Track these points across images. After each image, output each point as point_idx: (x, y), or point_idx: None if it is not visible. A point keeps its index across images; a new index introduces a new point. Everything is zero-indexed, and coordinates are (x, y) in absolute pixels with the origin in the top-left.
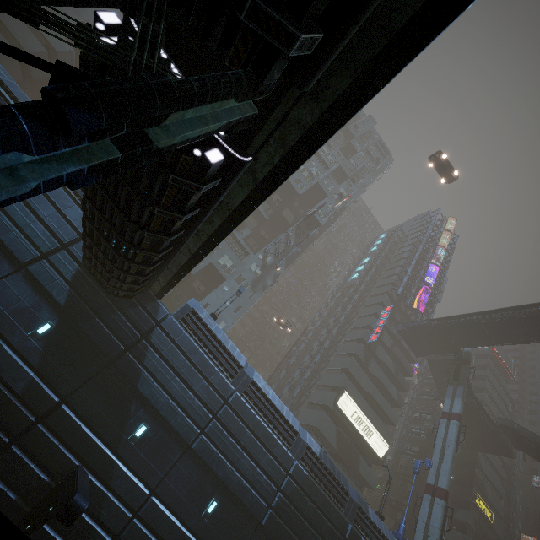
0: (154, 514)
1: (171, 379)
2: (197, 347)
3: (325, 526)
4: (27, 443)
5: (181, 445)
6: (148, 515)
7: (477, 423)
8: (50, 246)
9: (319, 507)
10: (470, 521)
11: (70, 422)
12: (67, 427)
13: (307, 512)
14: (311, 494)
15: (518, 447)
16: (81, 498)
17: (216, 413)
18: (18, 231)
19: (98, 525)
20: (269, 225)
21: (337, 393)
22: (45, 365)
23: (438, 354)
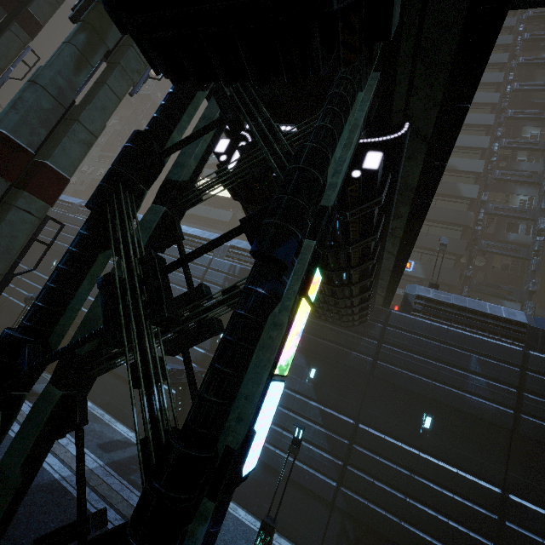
0: None
1: None
2: None
3: None
4: None
5: None
6: None
7: None
8: None
9: None
10: None
11: None
12: None
13: None
14: None
15: None
16: None
17: None
18: None
19: None
20: None
21: None
22: None
23: None
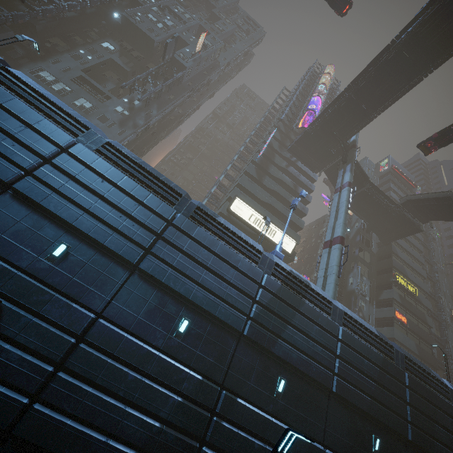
0: None
1: None
2: None
3: (133, 207)
4: None
5: None
6: None
7: (381, 212)
8: None
9: (123, 189)
10: (394, 296)
11: None
12: None
13: (100, 189)
14: (108, 175)
15: (424, 220)
16: None
17: None
18: None
19: None
20: None
21: (230, 202)
22: None
23: (331, 162)
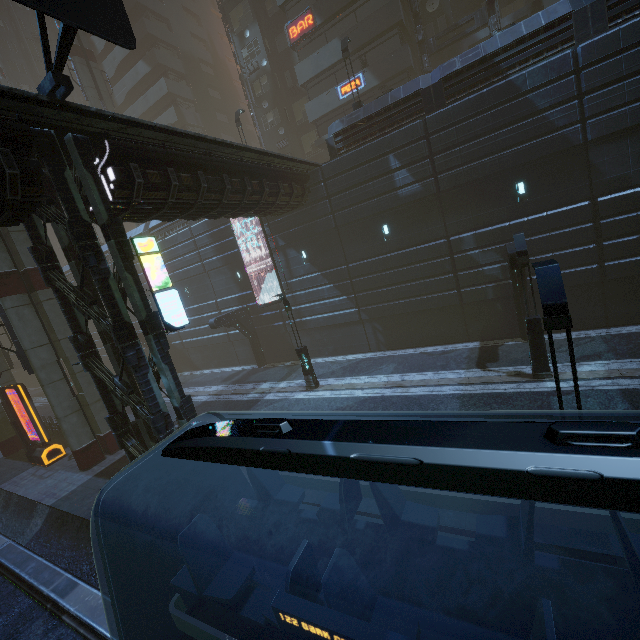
0: None
1: None
2: None
3: None
4: None
5: None
6: None
7: None
8: None
9: None
10: (278, 1)
11: None
12: None
13: None
14: None
15: None
16: None
17: None
18: None
19: None
20: None
21: None
22: None
23: None
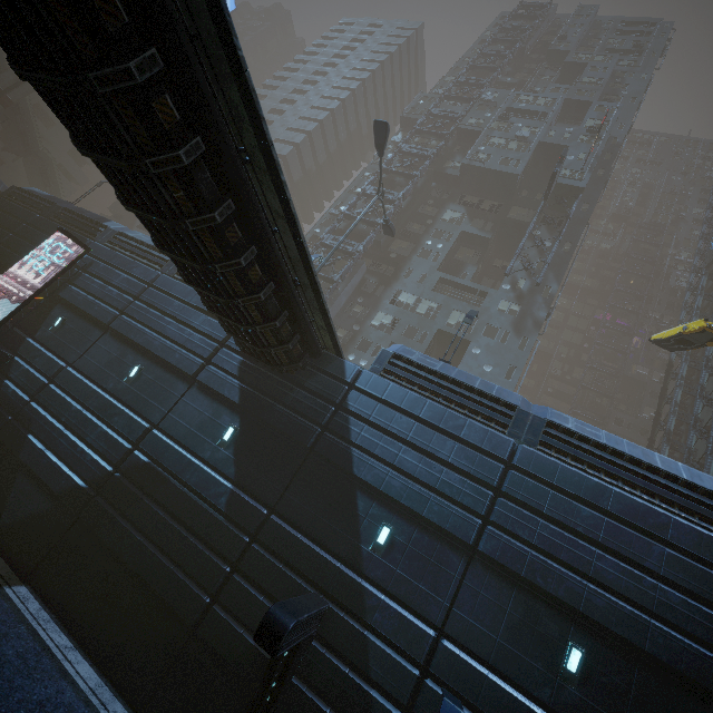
0: (457, 671)
1: (398, 451)
2: (419, 396)
3: None
4: (247, 569)
5: (459, 549)
6: (447, 672)
7: None
8: (210, 350)
9: None
10: None
11: (286, 535)
12: (285, 542)
13: None
14: None
15: None
16: (281, 612)
17: (500, 488)
18: (181, 349)
19: (372, 687)
20: (501, 247)
21: None
22: (242, 474)
23: None
